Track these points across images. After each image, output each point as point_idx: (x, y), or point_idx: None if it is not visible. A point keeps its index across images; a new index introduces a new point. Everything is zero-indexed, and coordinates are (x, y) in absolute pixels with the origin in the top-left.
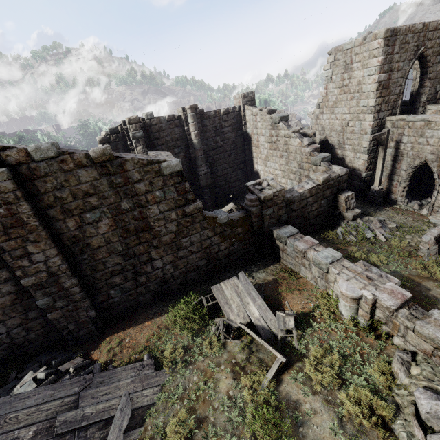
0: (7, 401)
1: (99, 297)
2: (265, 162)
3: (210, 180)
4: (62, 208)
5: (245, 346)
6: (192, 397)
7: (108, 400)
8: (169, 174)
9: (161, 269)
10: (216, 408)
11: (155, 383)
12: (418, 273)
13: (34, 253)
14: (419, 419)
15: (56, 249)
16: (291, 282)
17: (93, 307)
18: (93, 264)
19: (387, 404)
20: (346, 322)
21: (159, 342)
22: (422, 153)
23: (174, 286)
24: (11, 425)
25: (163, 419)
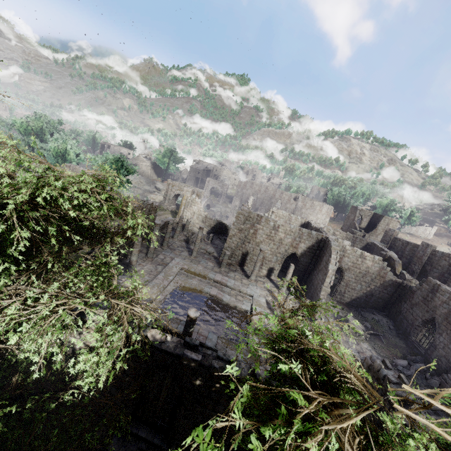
0: None
1: None
2: None
3: None
4: None
5: None
6: None
7: None
8: None
9: None
10: None
11: None
12: None
13: None
14: None
15: None
16: None
17: None
18: None
19: None
20: None
21: None
22: None
23: None
24: None
25: None
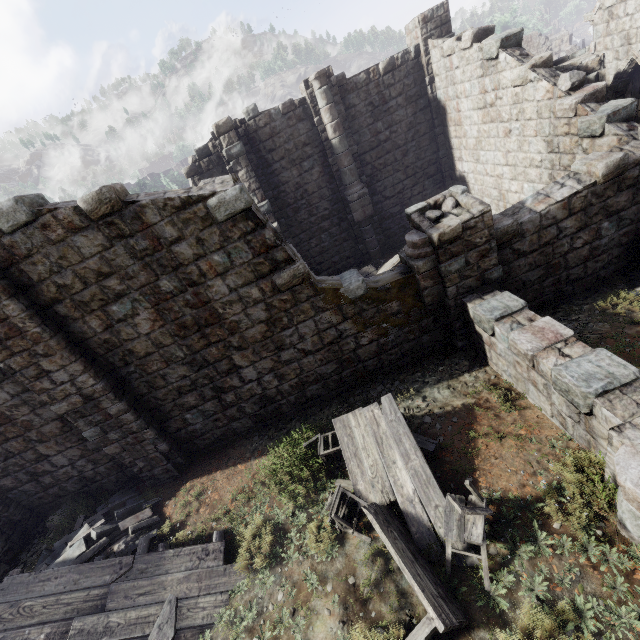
0: (25, 582)
1: (171, 423)
2: (476, 153)
3: (369, 208)
4: (73, 301)
5: (376, 553)
6: (266, 636)
7: (146, 605)
8: (228, 219)
9: (257, 382)
10: None
11: (220, 587)
12: None
13: (52, 371)
14: None
15: (79, 364)
16: (504, 416)
17: (163, 438)
18: (147, 379)
19: None
20: (637, 553)
21: (248, 505)
22: None
23: (287, 406)
24: (23, 618)
25: None
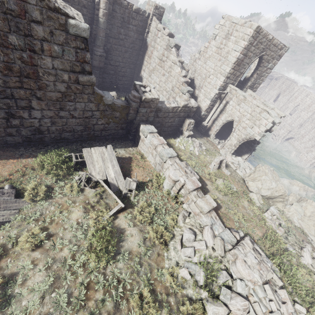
0: None
1: None
2: (151, 73)
3: (102, 64)
4: None
5: (98, 193)
6: (47, 220)
7: None
8: (74, 35)
9: (39, 120)
10: (66, 228)
11: (14, 207)
12: (205, 176)
13: None
14: (181, 241)
15: None
16: (140, 162)
17: None
18: None
19: (170, 234)
20: (164, 192)
21: (23, 178)
22: (234, 115)
23: (48, 138)
24: None
25: (16, 233)
